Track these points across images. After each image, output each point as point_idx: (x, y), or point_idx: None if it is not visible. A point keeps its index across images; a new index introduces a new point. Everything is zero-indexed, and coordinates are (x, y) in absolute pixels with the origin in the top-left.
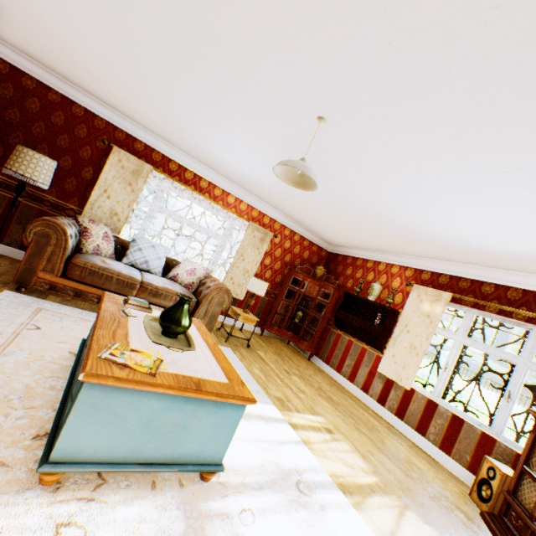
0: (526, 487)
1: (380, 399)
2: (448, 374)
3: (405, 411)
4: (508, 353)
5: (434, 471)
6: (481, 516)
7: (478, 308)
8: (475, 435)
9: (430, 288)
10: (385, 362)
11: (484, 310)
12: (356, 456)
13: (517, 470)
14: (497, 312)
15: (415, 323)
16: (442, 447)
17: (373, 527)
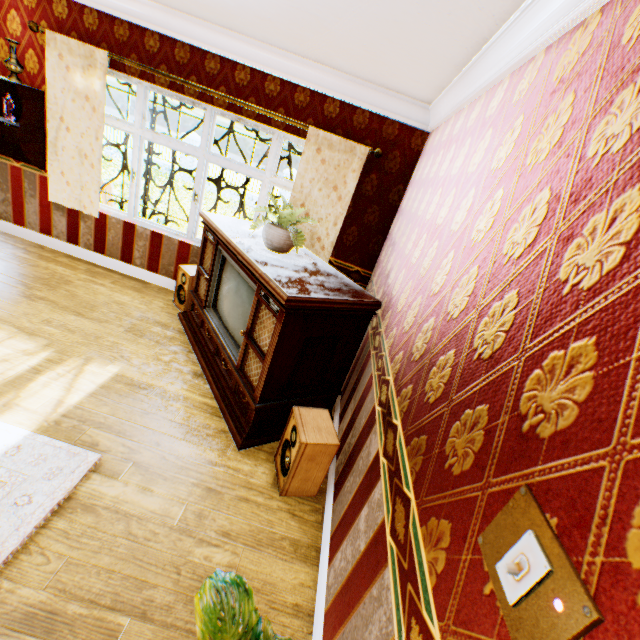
0: (203, 284)
1: (72, 239)
2: (140, 186)
3: (106, 244)
4: (191, 147)
5: (141, 298)
6: (180, 318)
7: (149, 81)
8: (175, 247)
9: (76, 41)
10: (56, 186)
11: (156, 84)
12: (18, 341)
13: (197, 272)
14: (170, 87)
15: (75, 114)
16: (151, 269)
17: (30, 416)
